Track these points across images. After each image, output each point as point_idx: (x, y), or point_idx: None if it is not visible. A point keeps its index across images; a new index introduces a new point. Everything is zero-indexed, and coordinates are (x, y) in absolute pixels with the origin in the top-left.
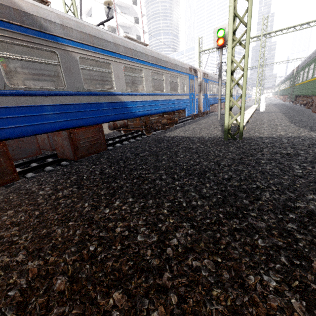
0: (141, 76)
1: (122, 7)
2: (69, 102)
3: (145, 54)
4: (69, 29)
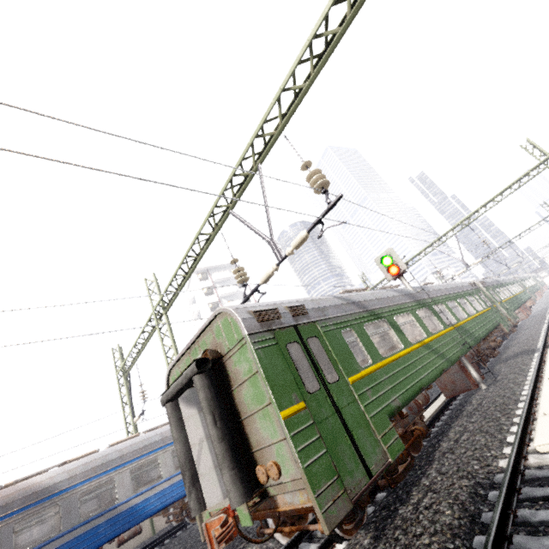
0: (156, 465)
1: None
2: (63, 542)
3: (163, 438)
4: (74, 477)
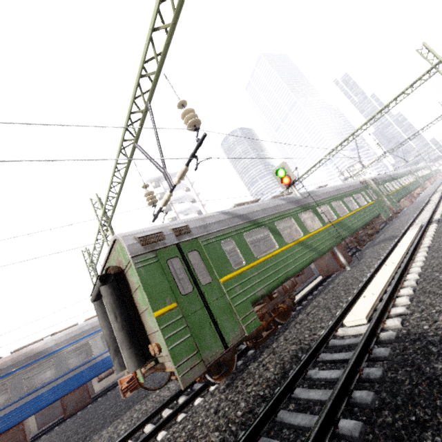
0: None
1: (184, 211)
2: (59, 383)
3: None
4: (60, 343)
